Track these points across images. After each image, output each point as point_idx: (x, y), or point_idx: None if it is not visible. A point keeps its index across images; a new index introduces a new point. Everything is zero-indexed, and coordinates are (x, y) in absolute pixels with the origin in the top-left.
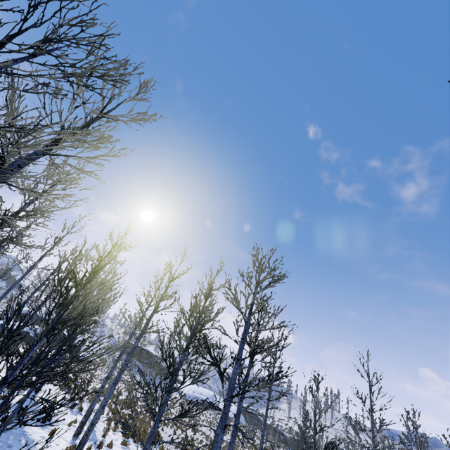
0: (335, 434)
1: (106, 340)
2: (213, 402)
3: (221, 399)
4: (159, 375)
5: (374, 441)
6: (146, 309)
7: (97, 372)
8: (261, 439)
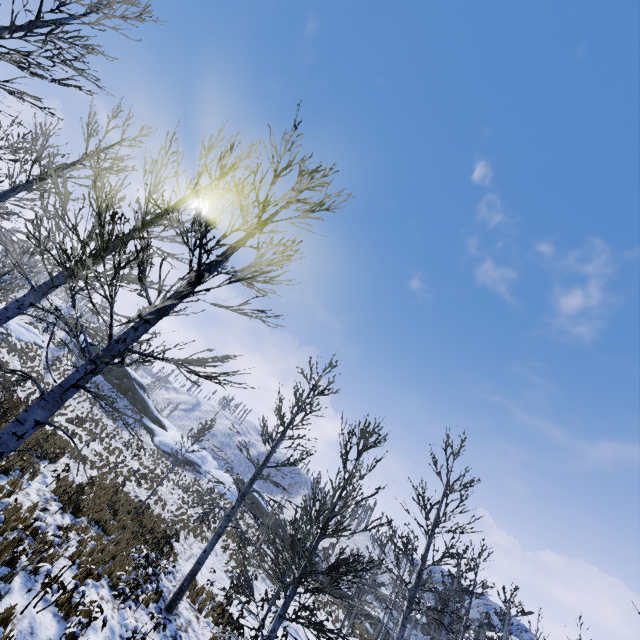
0: (353, 548)
1: (61, 333)
2: (200, 464)
3: (215, 464)
4: (131, 406)
5: (420, 576)
6: (33, 181)
7: (10, 360)
8: (224, 520)
